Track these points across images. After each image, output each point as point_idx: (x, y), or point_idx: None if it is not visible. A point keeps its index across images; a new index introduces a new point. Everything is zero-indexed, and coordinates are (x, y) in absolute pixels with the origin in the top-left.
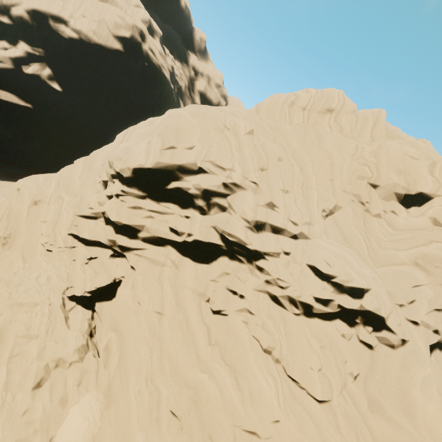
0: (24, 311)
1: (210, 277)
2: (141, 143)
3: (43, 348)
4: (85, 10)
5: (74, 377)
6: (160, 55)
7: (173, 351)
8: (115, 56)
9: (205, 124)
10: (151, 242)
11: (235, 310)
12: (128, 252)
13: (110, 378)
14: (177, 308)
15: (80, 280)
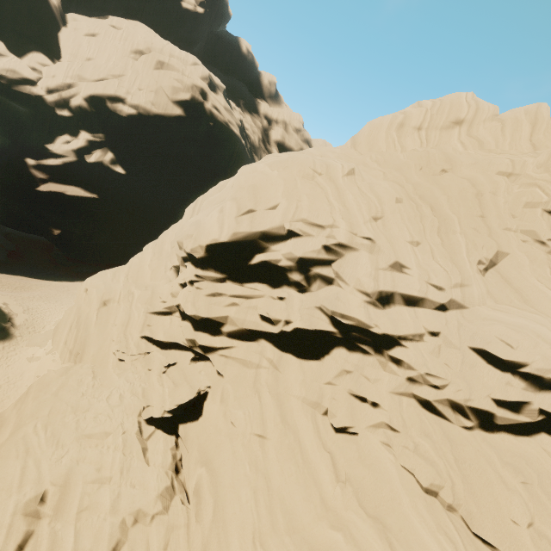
0: (94, 444)
1: (324, 378)
2: (213, 213)
3: (117, 496)
4: (141, 82)
5: (158, 537)
6: (226, 111)
7: (286, 494)
8: (177, 123)
9: (288, 174)
10: (239, 337)
11: (367, 426)
12: (212, 353)
13: (205, 539)
14: (284, 427)
15: (158, 396)
